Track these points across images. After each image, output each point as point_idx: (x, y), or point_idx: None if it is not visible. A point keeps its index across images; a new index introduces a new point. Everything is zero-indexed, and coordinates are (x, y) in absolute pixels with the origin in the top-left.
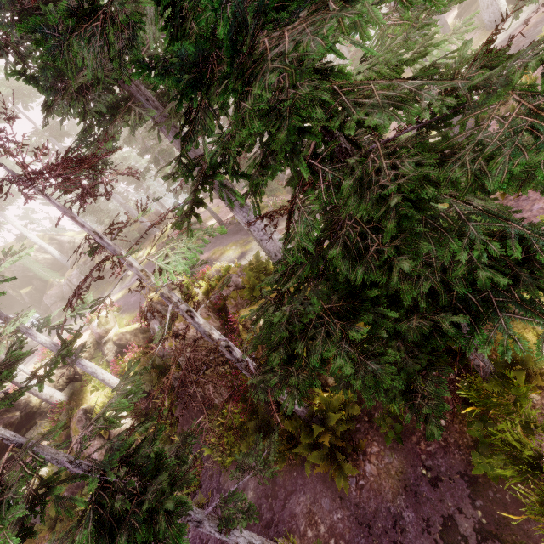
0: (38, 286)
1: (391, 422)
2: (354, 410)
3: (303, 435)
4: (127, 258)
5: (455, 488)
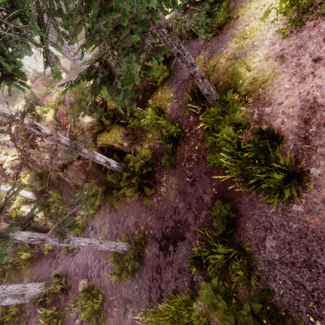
0: None
1: (167, 157)
2: (148, 158)
3: (122, 182)
4: None
5: (202, 182)
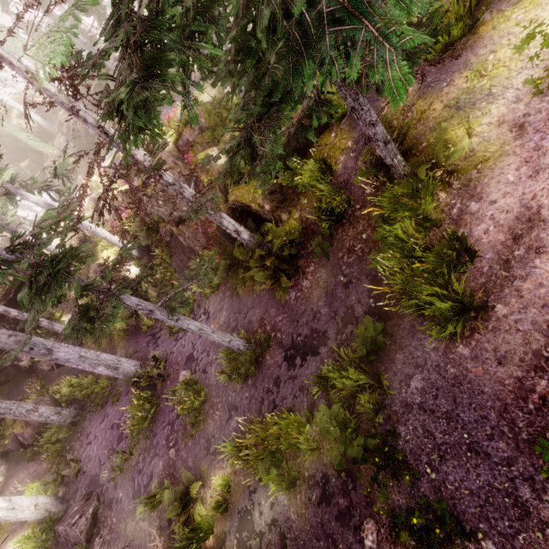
0: (35, 159)
1: (320, 241)
2: (294, 236)
3: (253, 261)
4: (2, 53)
5: (360, 286)
